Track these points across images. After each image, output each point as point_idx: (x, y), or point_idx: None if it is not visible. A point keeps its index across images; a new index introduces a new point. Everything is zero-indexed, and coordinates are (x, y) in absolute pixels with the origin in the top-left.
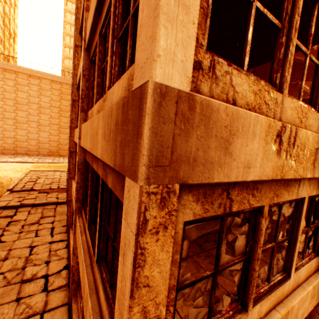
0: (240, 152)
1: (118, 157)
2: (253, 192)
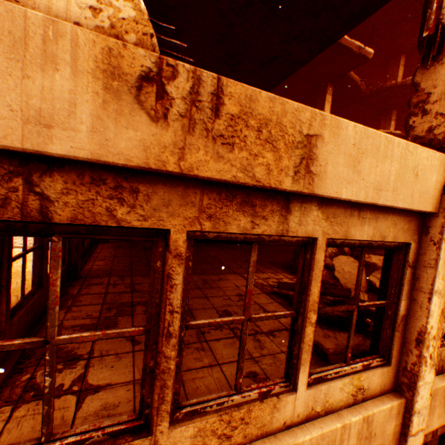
0: None
1: None
2: None
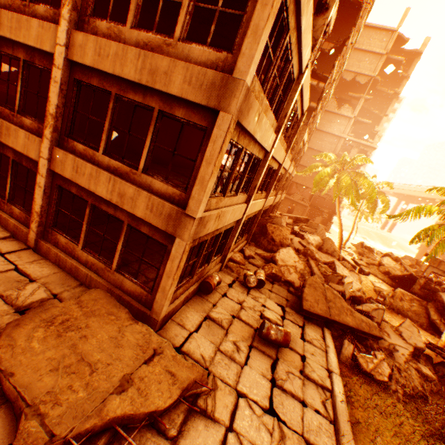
0: (250, 116)
1: (213, 102)
2: (244, 139)
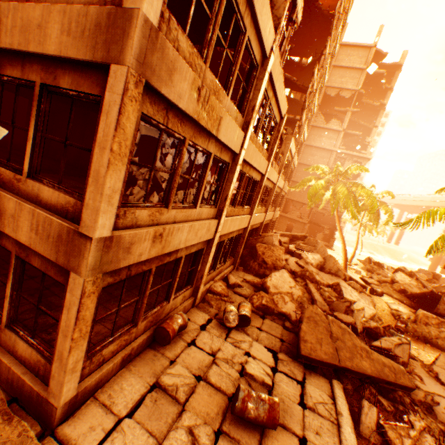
0: (177, 84)
1: (100, 52)
2: (182, 124)
